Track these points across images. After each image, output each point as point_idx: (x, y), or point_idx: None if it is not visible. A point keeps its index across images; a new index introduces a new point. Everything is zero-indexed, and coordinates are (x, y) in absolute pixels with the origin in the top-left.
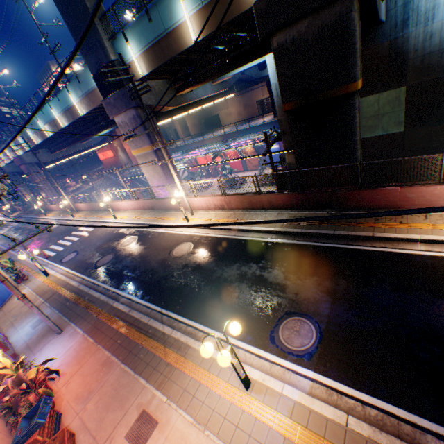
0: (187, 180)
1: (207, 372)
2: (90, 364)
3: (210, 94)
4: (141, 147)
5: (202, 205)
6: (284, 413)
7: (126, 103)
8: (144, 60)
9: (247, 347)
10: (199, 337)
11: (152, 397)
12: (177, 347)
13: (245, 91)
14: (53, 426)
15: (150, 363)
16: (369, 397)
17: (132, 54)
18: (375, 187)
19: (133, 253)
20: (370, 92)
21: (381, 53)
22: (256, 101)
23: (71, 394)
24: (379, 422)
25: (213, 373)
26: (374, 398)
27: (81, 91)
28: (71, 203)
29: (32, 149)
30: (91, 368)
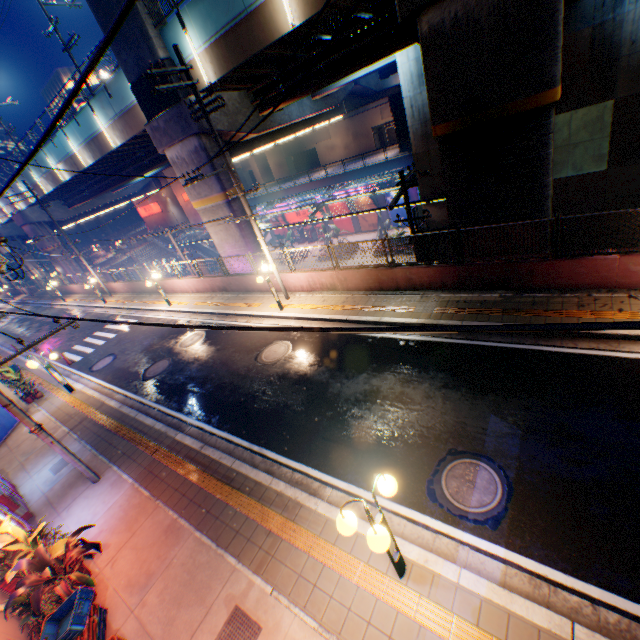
0: (275, 247)
1: (332, 546)
2: (146, 531)
3: (309, 115)
4: (207, 196)
5: (303, 285)
6: (465, 618)
7: (184, 127)
8: (211, 58)
9: (392, 506)
10: (314, 490)
11: (248, 587)
12: (281, 506)
13: (356, 112)
14: (95, 632)
15: (240, 531)
16: (602, 591)
17: (192, 49)
18: (580, 256)
19: (200, 358)
20: (558, 110)
21: (577, 46)
22: (372, 128)
23: (119, 578)
24: (624, 635)
25: (343, 549)
26: (610, 594)
27: (112, 110)
28: (101, 282)
29: (40, 201)
30: (149, 537)
